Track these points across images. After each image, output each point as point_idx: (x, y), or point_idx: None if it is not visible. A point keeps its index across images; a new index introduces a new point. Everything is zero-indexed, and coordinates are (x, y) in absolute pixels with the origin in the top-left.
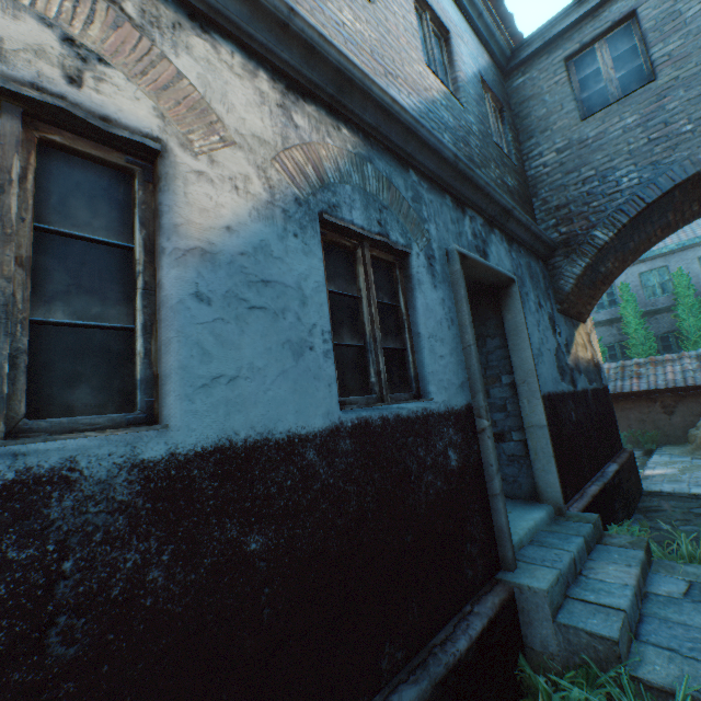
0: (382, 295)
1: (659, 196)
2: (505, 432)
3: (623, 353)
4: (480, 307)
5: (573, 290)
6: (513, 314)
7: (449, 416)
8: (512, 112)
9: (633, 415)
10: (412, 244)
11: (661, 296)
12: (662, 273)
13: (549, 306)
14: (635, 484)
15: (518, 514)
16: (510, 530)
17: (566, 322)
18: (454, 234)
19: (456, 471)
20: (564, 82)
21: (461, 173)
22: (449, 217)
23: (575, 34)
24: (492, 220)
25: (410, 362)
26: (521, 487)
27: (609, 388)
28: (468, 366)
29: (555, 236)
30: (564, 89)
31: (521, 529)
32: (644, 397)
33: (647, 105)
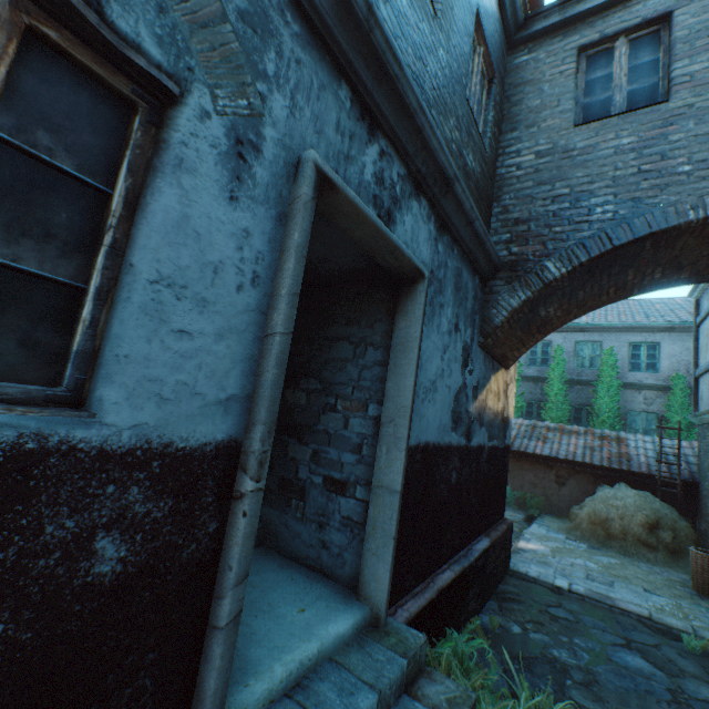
0: (56, 144)
1: (630, 241)
2: (350, 482)
3: (539, 413)
4: (375, 301)
5: (503, 325)
6: (408, 322)
7: (146, 460)
8: (504, 93)
9: (528, 477)
10: (195, 84)
11: (587, 368)
12: (595, 347)
13: (470, 334)
14: (503, 562)
15: (311, 618)
16: (267, 663)
17: (486, 361)
18: (333, 149)
19: (107, 585)
20: (570, 75)
21: (379, 57)
22: (335, 118)
23: (599, 21)
24: (421, 181)
25: (82, 318)
26: (345, 567)
27: (515, 444)
28: (260, 370)
29: (504, 254)
30: (568, 82)
31: (286, 664)
32: (544, 461)
33: (650, 129)
